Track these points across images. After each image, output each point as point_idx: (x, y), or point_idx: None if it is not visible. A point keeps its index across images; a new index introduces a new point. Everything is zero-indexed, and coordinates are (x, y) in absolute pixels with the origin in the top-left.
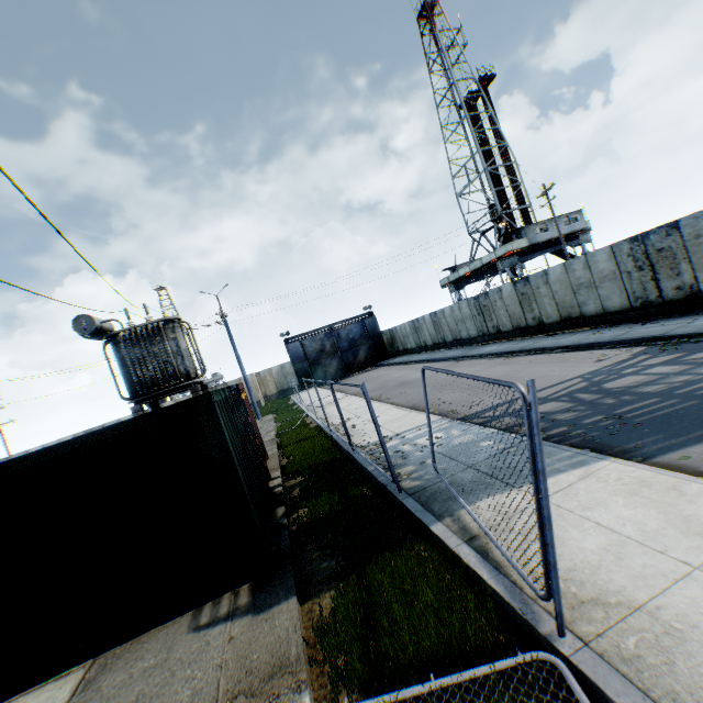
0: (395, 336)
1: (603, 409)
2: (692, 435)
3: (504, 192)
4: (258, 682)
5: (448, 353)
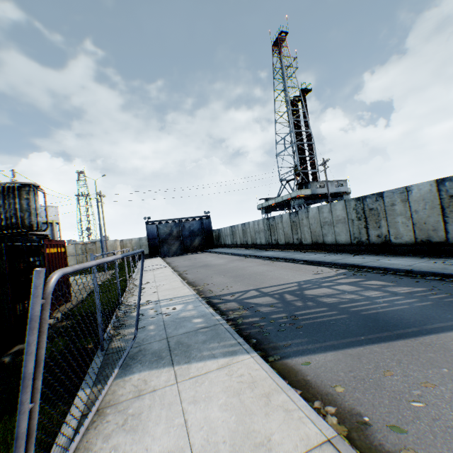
0: (221, 234)
1: (291, 309)
2: (325, 344)
3: (305, 160)
4: None
5: (245, 251)
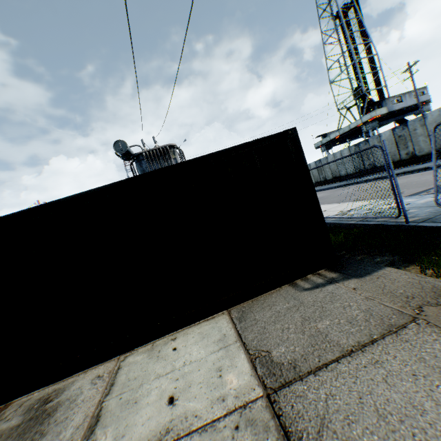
0: None
1: None
2: None
3: (365, 79)
4: (433, 300)
5: (332, 185)
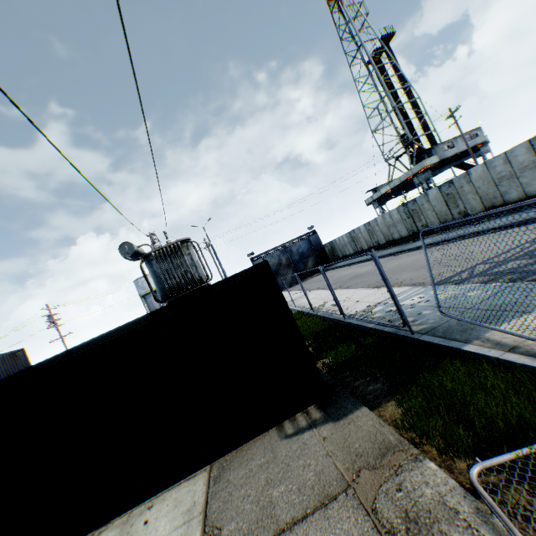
0: (335, 247)
1: None
2: None
3: (411, 124)
4: (374, 460)
5: (385, 251)
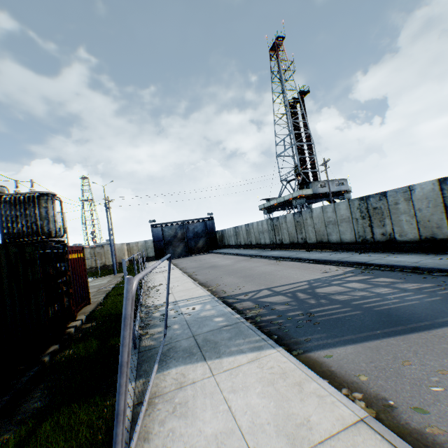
0: (224, 235)
1: (305, 306)
2: (344, 338)
3: (305, 160)
4: None
5: (250, 251)
